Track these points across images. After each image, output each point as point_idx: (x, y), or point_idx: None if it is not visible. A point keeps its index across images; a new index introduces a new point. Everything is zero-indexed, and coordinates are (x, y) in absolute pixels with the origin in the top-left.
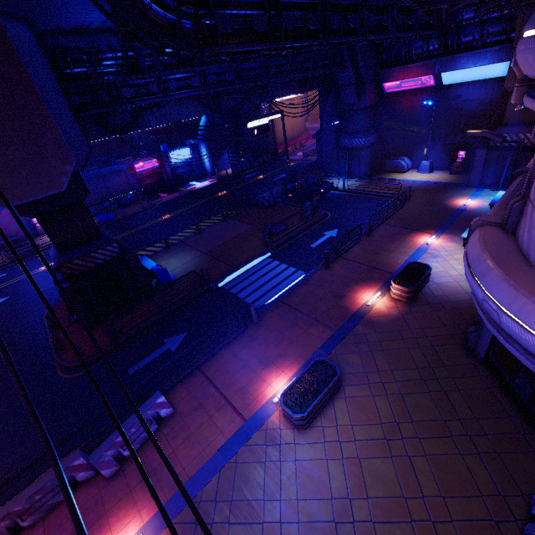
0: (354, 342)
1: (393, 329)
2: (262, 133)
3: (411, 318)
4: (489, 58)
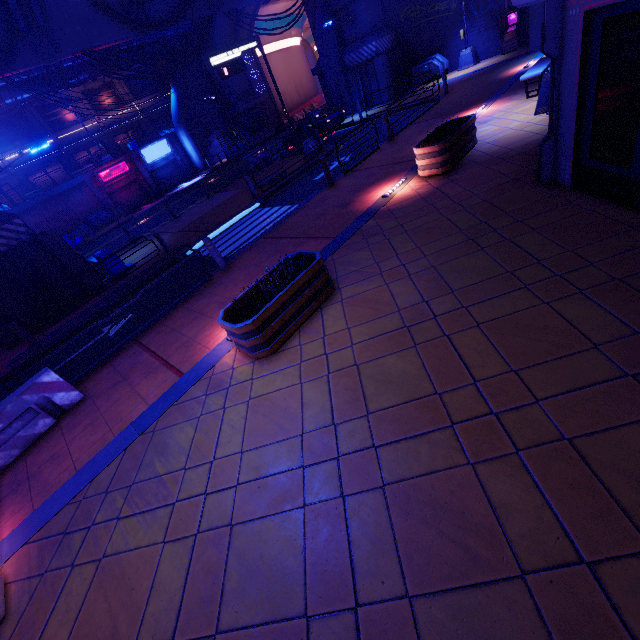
0: (362, 238)
1: (422, 206)
2: (235, 72)
3: (451, 186)
4: None
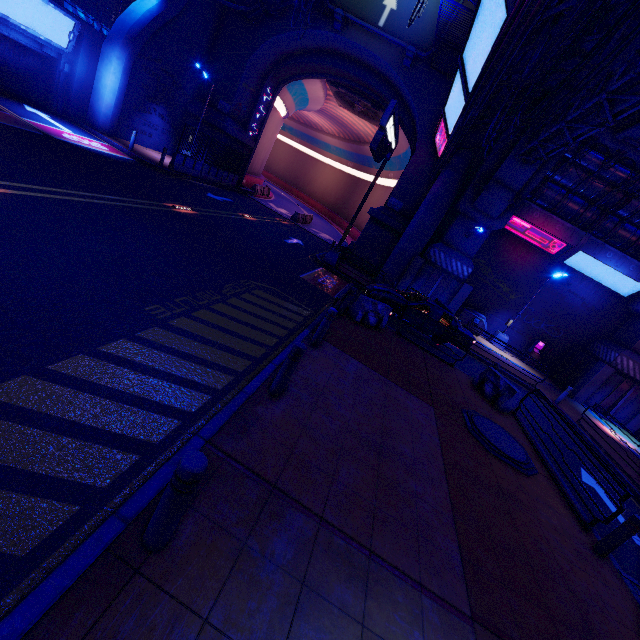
0: None
1: None
2: (379, 155)
3: None
4: (631, 269)
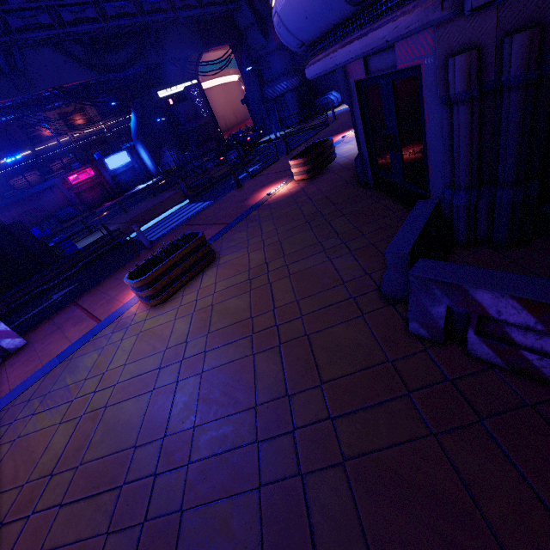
0: (245, 224)
1: (289, 201)
2: (179, 102)
3: (311, 187)
4: None
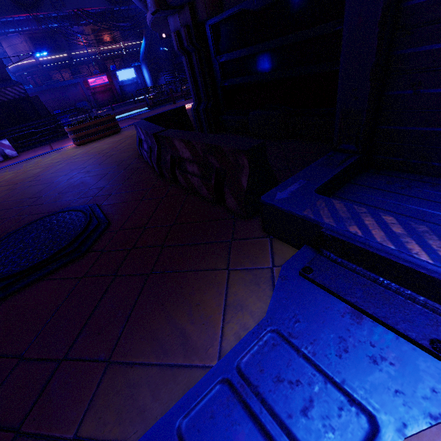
0: None
1: None
2: (170, 37)
3: None
4: None
